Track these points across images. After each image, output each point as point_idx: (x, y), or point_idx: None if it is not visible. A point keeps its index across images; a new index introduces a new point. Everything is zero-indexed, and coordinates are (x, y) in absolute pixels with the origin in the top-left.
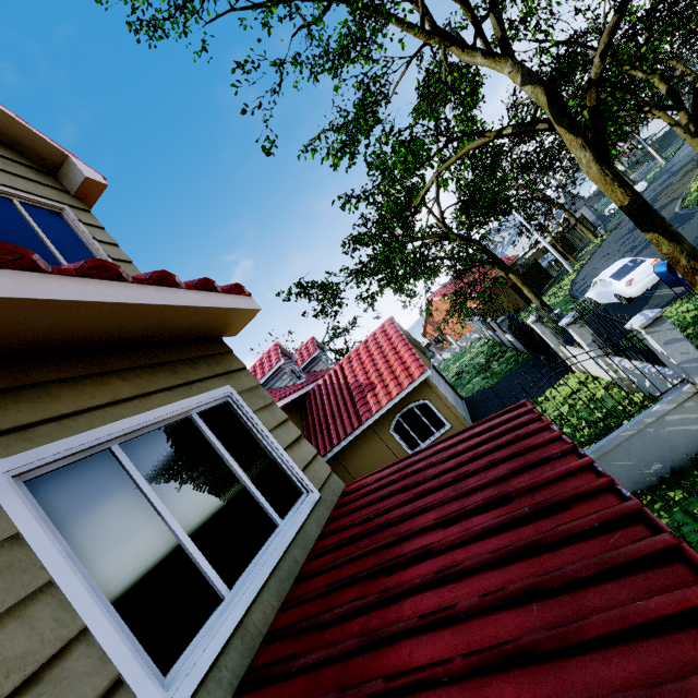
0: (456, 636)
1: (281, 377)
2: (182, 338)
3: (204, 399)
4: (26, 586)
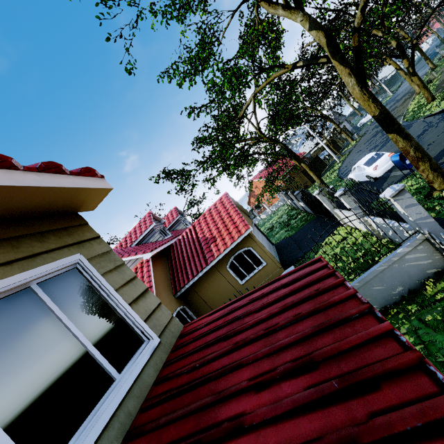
0: None
1: (154, 235)
2: (31, 215)
3: (47, 269)
4: None
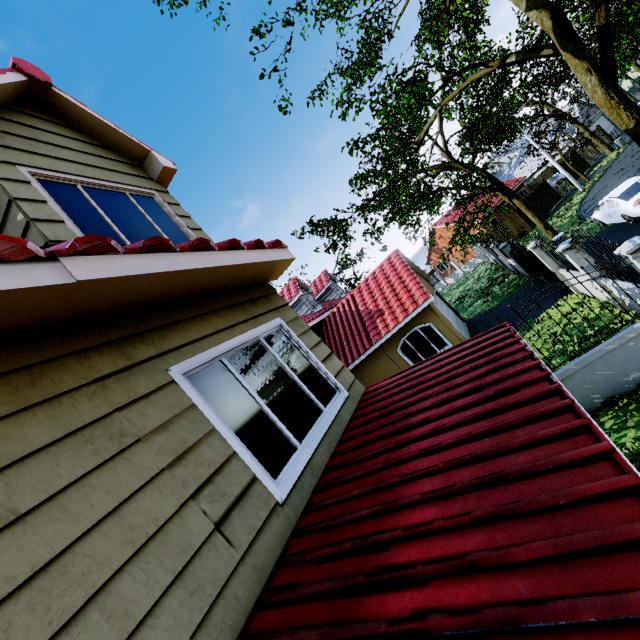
0: (440, 456)
1: (300, 307)
2: (245, 285)
3: (266, 328)
4: (205, 429)
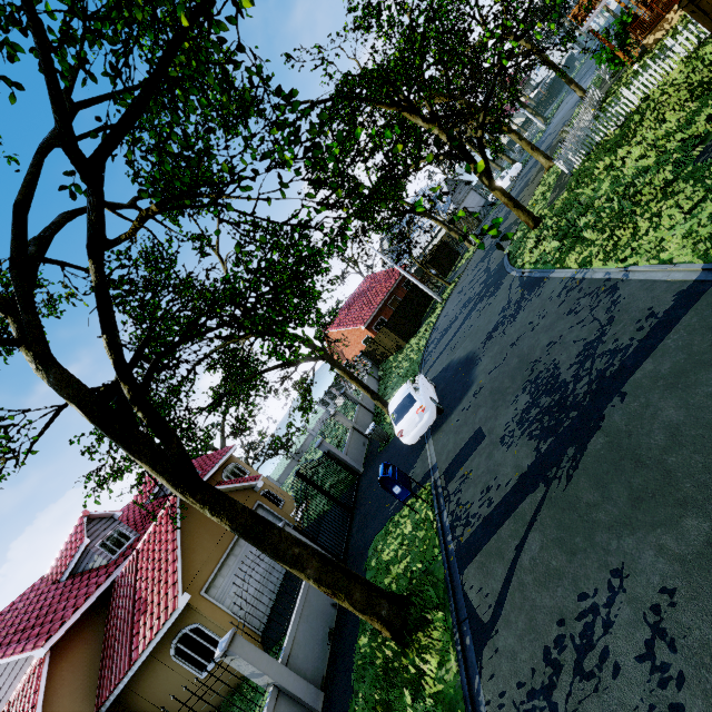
0: None
1: (92, 558)
2: None
3: None
4: None
